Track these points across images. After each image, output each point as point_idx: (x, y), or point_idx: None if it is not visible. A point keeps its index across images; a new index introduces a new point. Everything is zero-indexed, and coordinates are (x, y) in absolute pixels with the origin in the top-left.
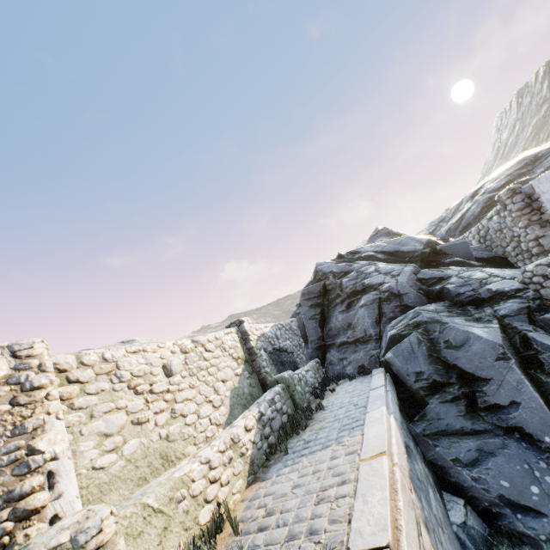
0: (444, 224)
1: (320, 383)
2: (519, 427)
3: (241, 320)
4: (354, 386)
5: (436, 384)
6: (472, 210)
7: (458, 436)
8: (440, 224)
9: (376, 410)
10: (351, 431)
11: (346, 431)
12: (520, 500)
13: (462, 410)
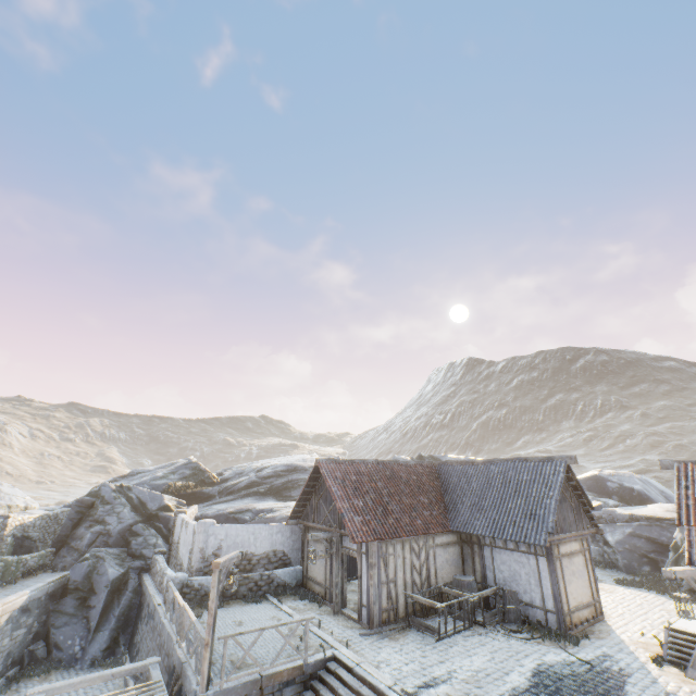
0: (235, 479)
1: (37, 567)
2: (89, 617)
3: (10, 516)
4: (48, 576)
5: (79, 589)
6: (243, 483)
7: (65, 615)
8: (237, 476)
9: (26, 591)
10: (8, 596)
11: (7, 596)
12: (61, 644)
13: (77, 604)
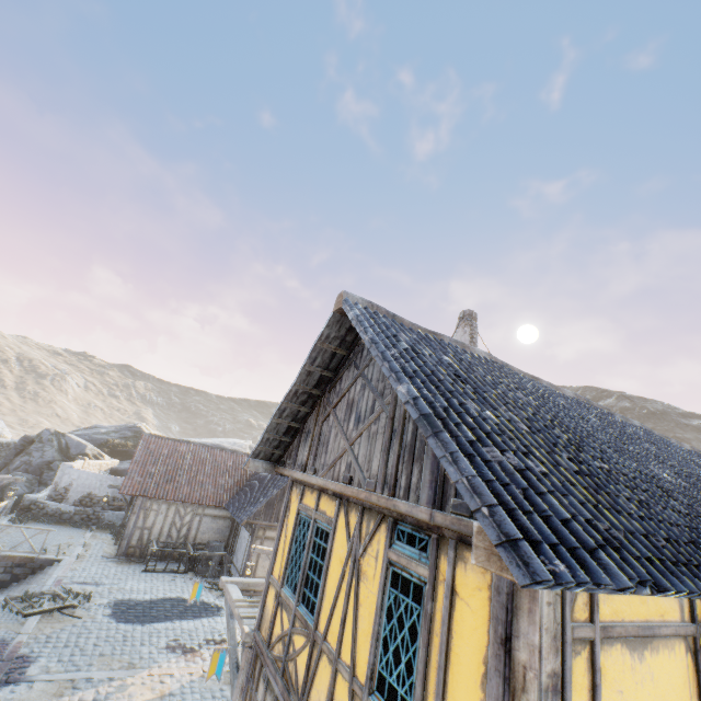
0: None
1: None
2: None
3: None
4: None
5: None
6: None
7: None
8: None
9: None
10: None
11: None
12: None
13: None
